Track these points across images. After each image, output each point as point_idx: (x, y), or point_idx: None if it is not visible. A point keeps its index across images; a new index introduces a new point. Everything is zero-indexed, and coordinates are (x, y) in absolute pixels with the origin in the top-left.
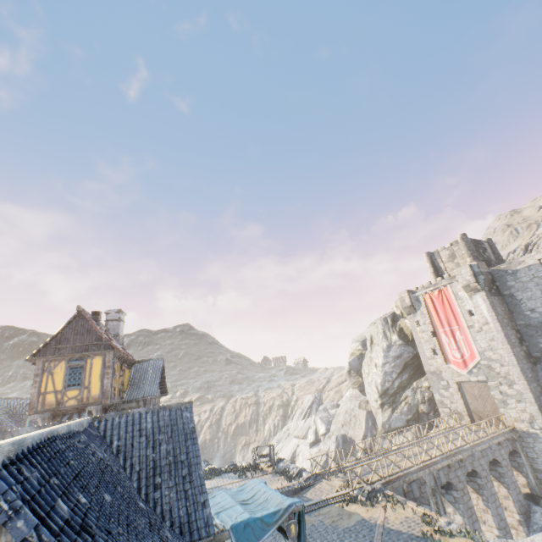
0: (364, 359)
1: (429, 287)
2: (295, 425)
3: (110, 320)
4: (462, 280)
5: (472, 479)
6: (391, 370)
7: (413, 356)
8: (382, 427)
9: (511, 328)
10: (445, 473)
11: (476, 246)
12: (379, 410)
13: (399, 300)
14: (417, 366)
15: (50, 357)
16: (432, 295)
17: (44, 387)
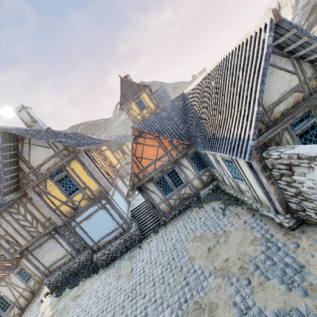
0: None
1: None
2: None
3: None
4: None
5: None
6: (300, 20)
7: None
8: None
9: None
10: None
11: None
12: None
13: None
14: None
15: (126, 104)
16: None
17: (133, 115)
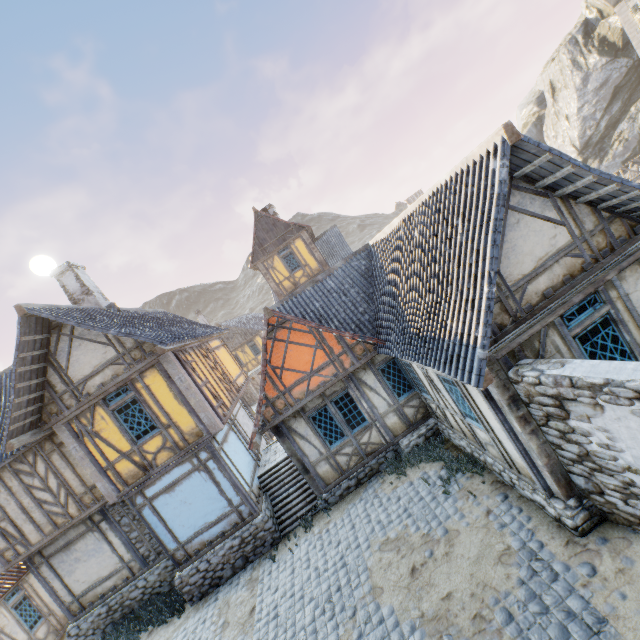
0: (544, 122)
1: None
2: None
3: None
4: None
5: None
6: (593, 111)
7: (628, 70)
8: None
9: None
10: None
11: None
12: None
13: None
14: (636, 82)
15: (263, 259)
16: None
17: (276, 280)
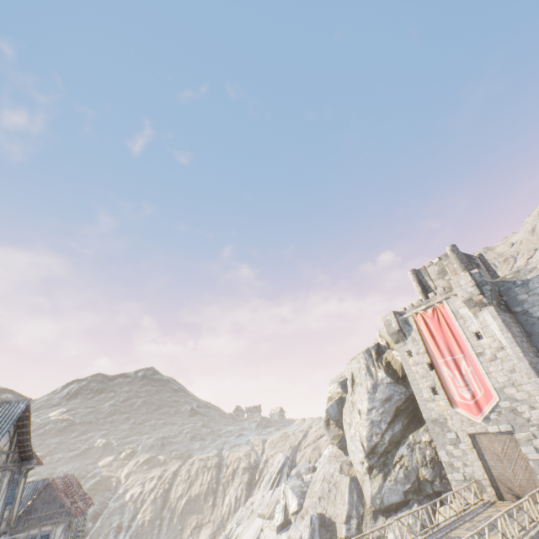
0: (345, 404)
1: (421, 306)
2: (261, 497)
3: None
4: (463, 293)
5: None
6: (379, 418)
7: (406, 398)
8: (371, 502)
9: (534, 354)
10: None
11: (468, 260)
12: (367, 476)
13: (384, 324)
14: (412, 412)
15: None
16: (425, 316)
17: None
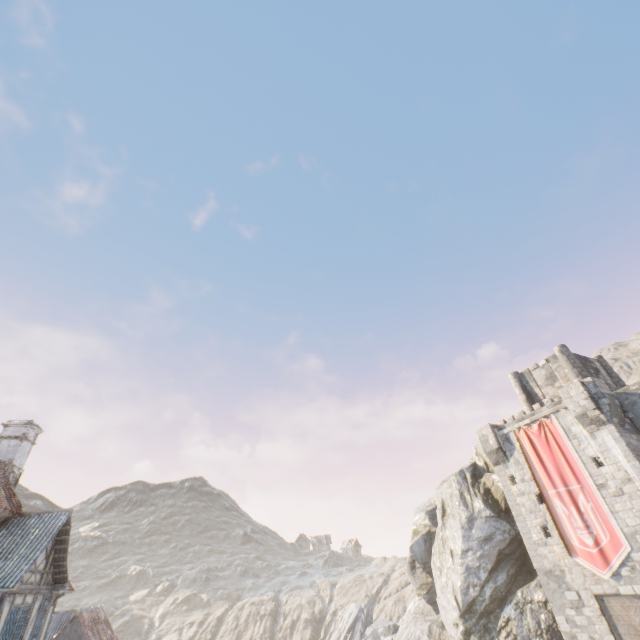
0: (434, 542)
1: (524, 419)
2: None
3: (7, 437)
4: (574, 406)
5: None
6: (477, 564)
7: (511, 538)
8: None
9: None
10: None
11: (583, 363)
12: None
13: (479, 439)
14: (520, 558)
15: None
16: (529, 432)
17: None
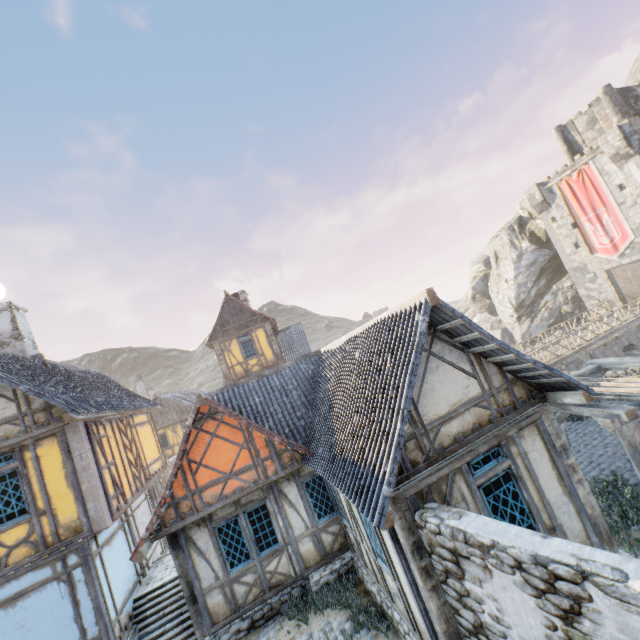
0: (489, 279)
1: (565, 171)
2: None
3: None
4: (609, 150)
5: (629, 353)
6: (525, 280)
7: (550, 258)
8: (521, 339)
9: None
10: (601, 352)
11: (625, 96)
12: (516, 324)
13: (527, 199)
14: (556, 268)
15: (222, 339)
16: (569, 181)
17: (229, 362)
